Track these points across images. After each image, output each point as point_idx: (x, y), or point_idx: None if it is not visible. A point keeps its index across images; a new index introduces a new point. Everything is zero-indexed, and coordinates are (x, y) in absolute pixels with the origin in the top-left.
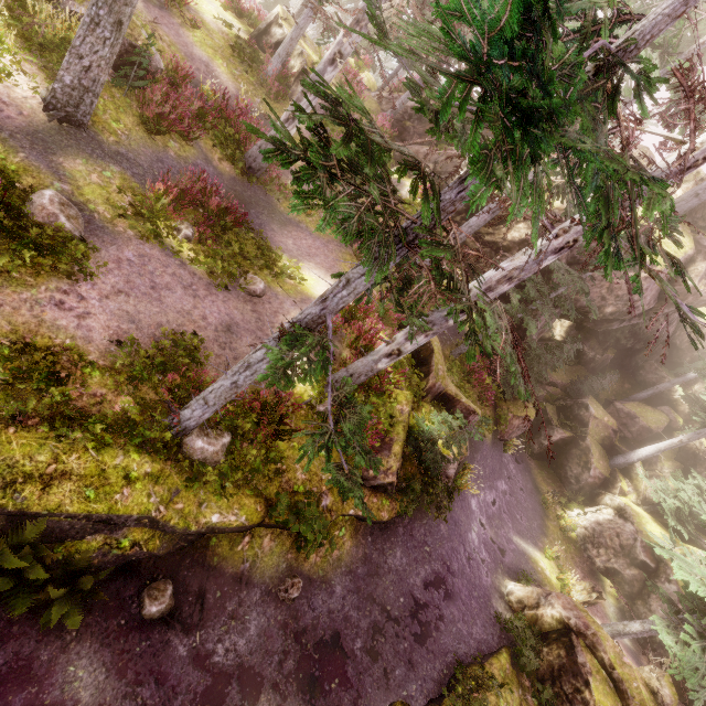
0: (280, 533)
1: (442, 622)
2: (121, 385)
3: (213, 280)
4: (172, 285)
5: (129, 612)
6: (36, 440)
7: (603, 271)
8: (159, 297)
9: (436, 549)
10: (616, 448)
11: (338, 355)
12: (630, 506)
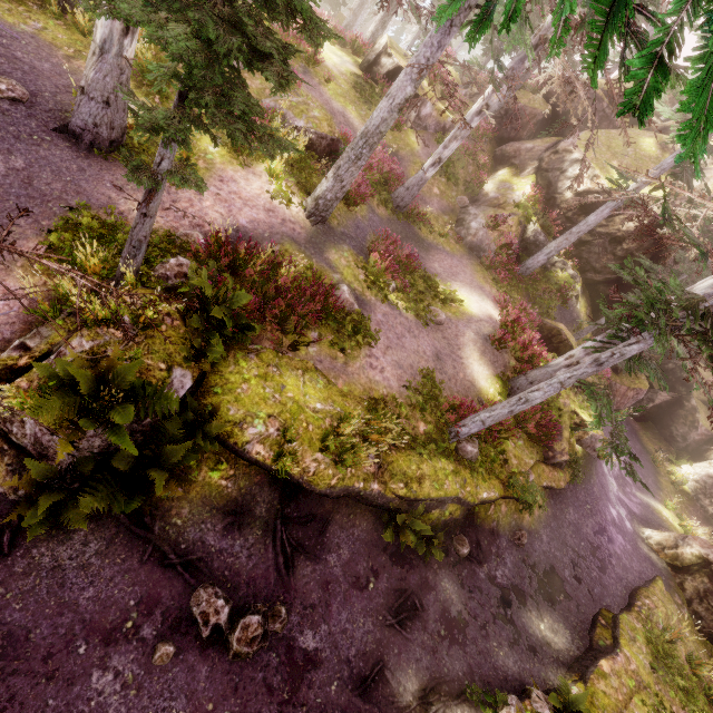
0: (508, 501)
1: (612, 559)
2: (415, 414)
3: (416, 320)
4: (403, 332)
5: (451, 553)
6: (406, 457)
7: None
8: (402, 344)
9: (594, 507)
10: None
11: (507, 364)
12: None
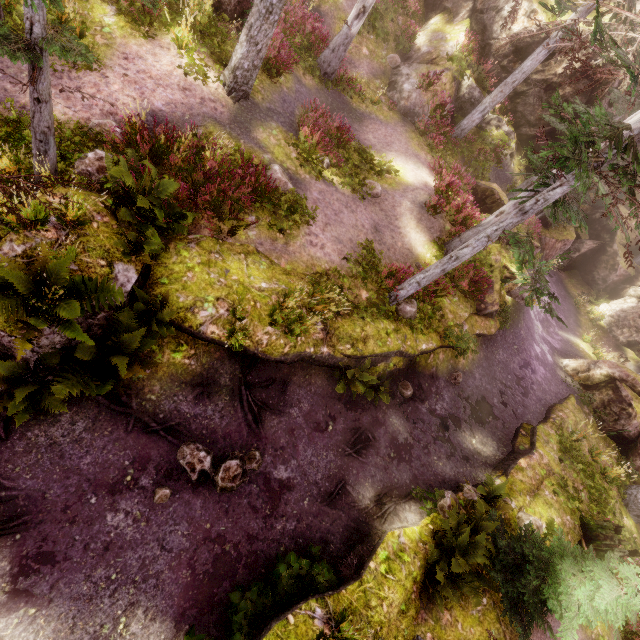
0: (445, 350)
1: (534, 386)
2: (357, 284)
3: (352, 195)
4: (340, 208)
5: (397, 396)
6: (351, 322)
7: None
8: (340, 220)
9: (520, 347)
10: None
11: (443, 229)
12: None
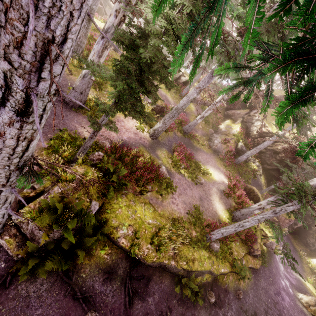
0: (233, 274)
1: (284, 310)
2: (191, 227)
3: (191, 181)
4: (186, 187)
5: (206, 301)
6: (187, 248)
7: None
8: (186, 193)
9: (273, 279)
10: None
11: (231, 204)
12: None
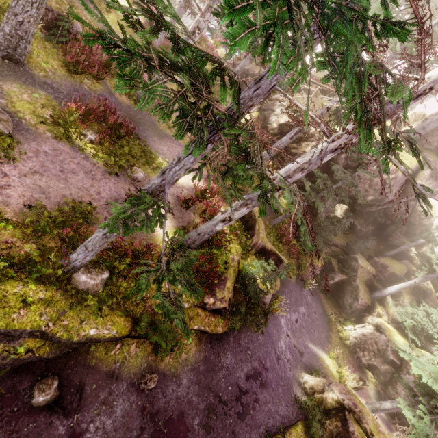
0: (143, 342)
1: (258, 404)
2: (29, 236)
3: (108, 169)
4: (76, 170)
5: (22, 401)
6: None
7: (366, 172)
8: (65, 177)
9: (255, 353)
10: (374, 286)
11: (192, 221)
12: (384, 324)
